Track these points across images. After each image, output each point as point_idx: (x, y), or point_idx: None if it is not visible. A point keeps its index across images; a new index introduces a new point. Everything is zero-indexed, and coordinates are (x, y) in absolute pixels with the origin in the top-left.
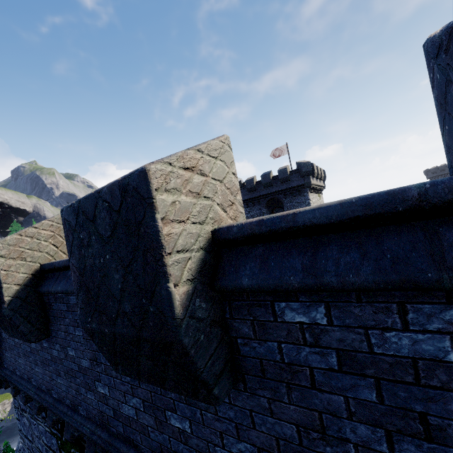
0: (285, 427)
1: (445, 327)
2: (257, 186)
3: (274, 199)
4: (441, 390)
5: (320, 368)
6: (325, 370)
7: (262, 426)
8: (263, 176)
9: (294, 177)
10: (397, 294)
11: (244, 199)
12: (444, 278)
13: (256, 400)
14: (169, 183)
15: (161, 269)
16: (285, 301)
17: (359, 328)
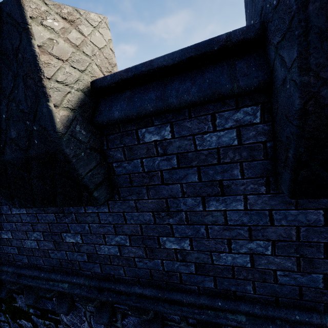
0: (146, 215)
1: (234, 124)
2: None
3: None
4: (230, 163)
5: (167, 169)
6: (169, 170)
7: (131, 220)
8: None
9: None
10: (211, 108)
11: None
12: (235, 87)
13: (127, 203)
14: (45, 20)
15: (41, 89)
16: (145, 127)
17: (190, 136)
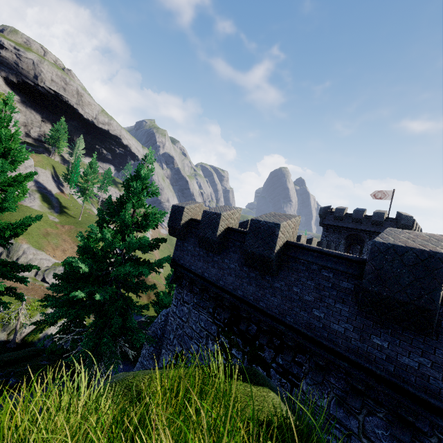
0: None
1: None
2: (346, 217)
3: (356, 235)
4: None
5: None
6: None
7: (440, 354)
8: (356, 211)
9: (388, 224)
10: None
11: (327, 223)
12: None
13: (441, 345)
14: None
15: (440, 287)
16: None
17: None
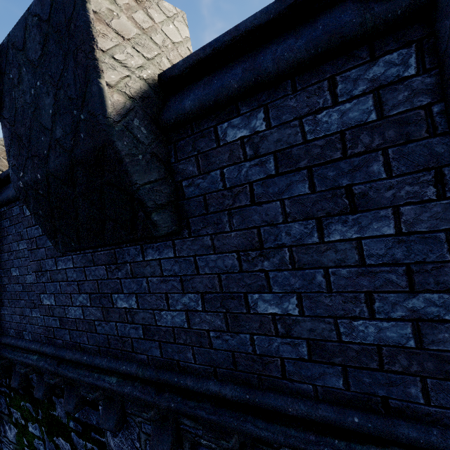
0: (227, 258)
1: (369, 86)
2: None
3: None
4: (364, 154)
5: (259, 179)
6: (263, 180)
7: (206, 267)
8: None
9: None
10: (328, 70)
11: None
12: (367, 18)
13: (200, 242)
14: None
15: (92, 62)
16: (227, 120)
17: (295, 120)
